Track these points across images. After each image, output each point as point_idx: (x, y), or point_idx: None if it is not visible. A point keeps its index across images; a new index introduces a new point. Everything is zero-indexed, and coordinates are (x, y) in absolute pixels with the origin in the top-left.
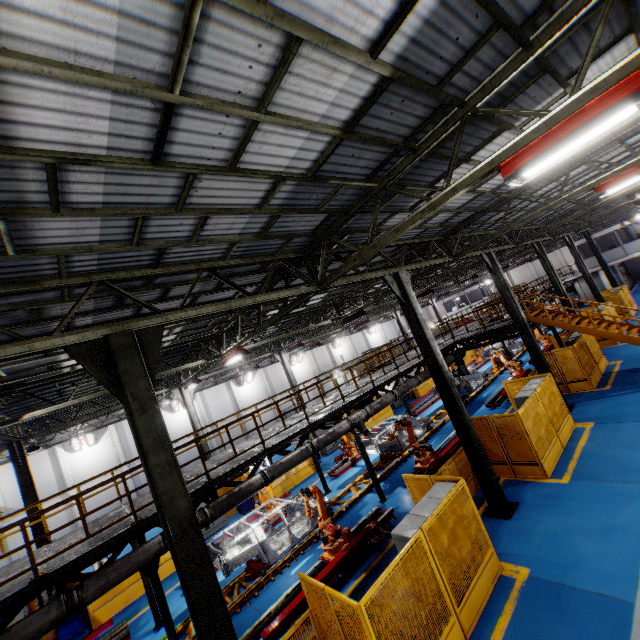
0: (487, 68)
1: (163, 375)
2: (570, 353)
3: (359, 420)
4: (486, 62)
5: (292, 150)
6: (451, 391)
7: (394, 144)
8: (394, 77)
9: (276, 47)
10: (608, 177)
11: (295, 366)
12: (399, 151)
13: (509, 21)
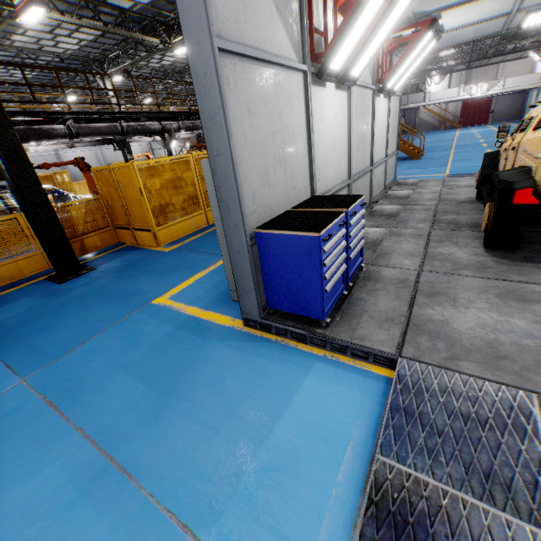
0: None
1: None
2: None
3: (170, 127)
4: None
5: None
6: None
7: None
8: None
9: None
10: None
11: None
12: None
13: None
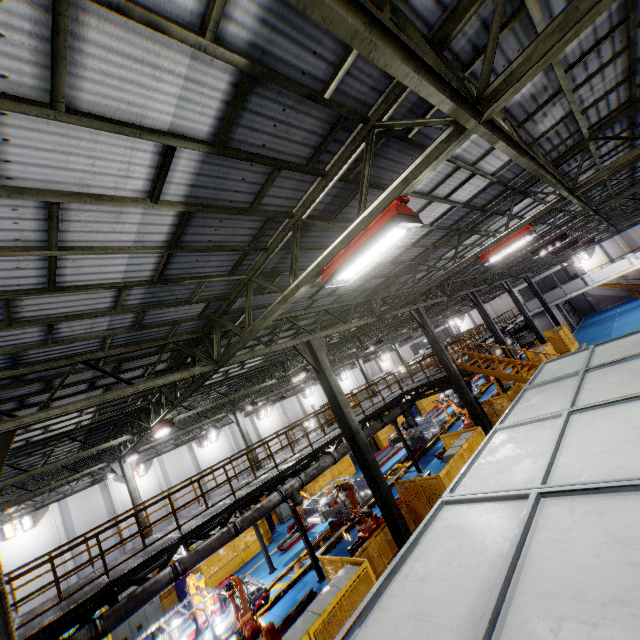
0: (297, 191)
1: (80, 457)
2: (505, 401)
3: (292, 490)
4: (292, 187)
5: (120, 266)
6: (367, 459)
7: (237, 249)
8: (191, 210)
9: (37, 208)
10: (489, 247)
11: (263, 420)
12: (248, 252)
13: (286, 164)
